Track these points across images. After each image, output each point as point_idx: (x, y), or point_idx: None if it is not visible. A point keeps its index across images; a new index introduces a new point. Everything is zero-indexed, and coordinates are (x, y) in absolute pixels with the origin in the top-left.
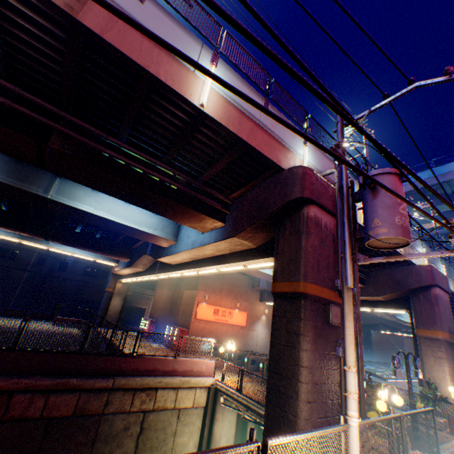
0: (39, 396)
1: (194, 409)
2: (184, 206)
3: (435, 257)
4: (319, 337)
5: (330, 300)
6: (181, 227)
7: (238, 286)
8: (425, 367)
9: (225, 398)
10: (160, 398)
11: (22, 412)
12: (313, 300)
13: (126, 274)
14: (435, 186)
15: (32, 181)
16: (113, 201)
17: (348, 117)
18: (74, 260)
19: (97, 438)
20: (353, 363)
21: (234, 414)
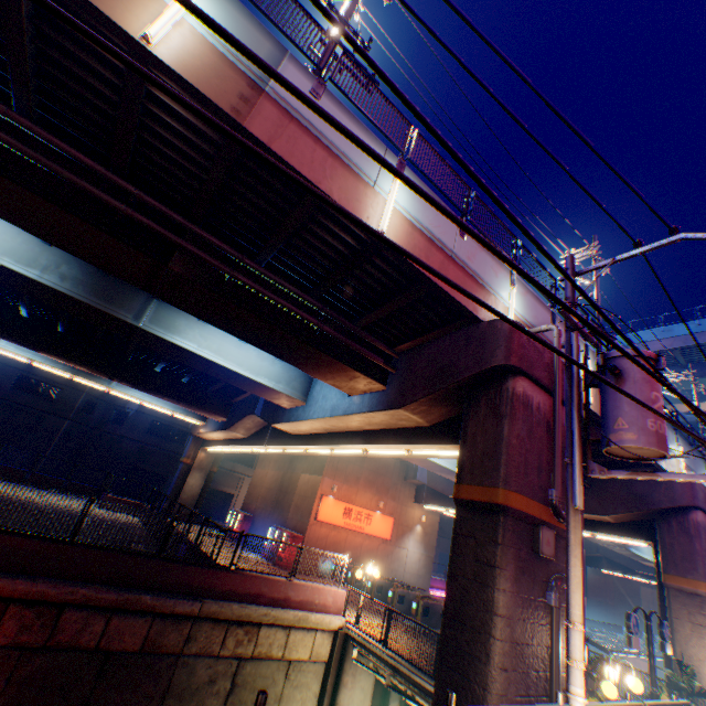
0: (98, 616)
1: (310, 664)
2: (332, 357)
3: (697, 462)
4: (523, 573)
5: (540, 519)
6: (315, 381)
7: (384, 475)
8: (677, 637)
9: (358, 651)
10: (264, 640)
11: (73, 637)
12: (516, 517)
13: (215, 440)
14: (701, 348)
15: (120, 302)
16: (223, 337)
17: (615, 343)
18: (138, 410)
19: (169, 691)
20: (580, 618)
21: (370, 679)
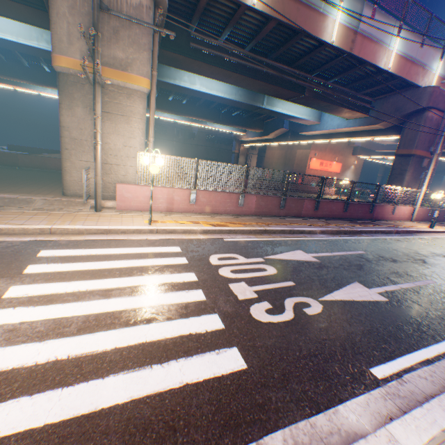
0: None
1: None
2: (349, 110)
3: None
4: (414, 172)
5: (424, 157)
6: (323, 112)
7: (337, 146)
8: None
9: None
10: None
11: None
12: (416, 157)
13: (250, 141)
14: None
15: (256, 100)
16: (289, 103)
17: None
18: (198, 131)
19: None
20: (428, 176)
21: None
